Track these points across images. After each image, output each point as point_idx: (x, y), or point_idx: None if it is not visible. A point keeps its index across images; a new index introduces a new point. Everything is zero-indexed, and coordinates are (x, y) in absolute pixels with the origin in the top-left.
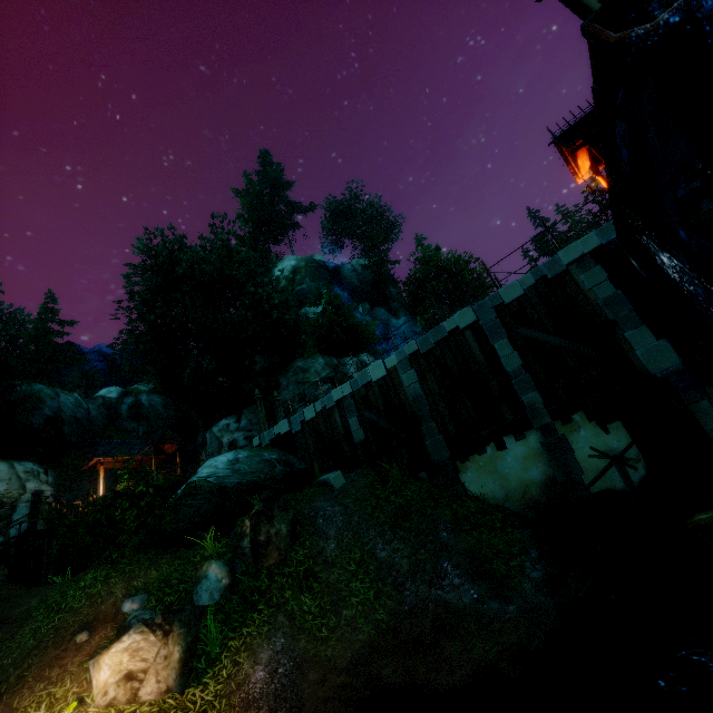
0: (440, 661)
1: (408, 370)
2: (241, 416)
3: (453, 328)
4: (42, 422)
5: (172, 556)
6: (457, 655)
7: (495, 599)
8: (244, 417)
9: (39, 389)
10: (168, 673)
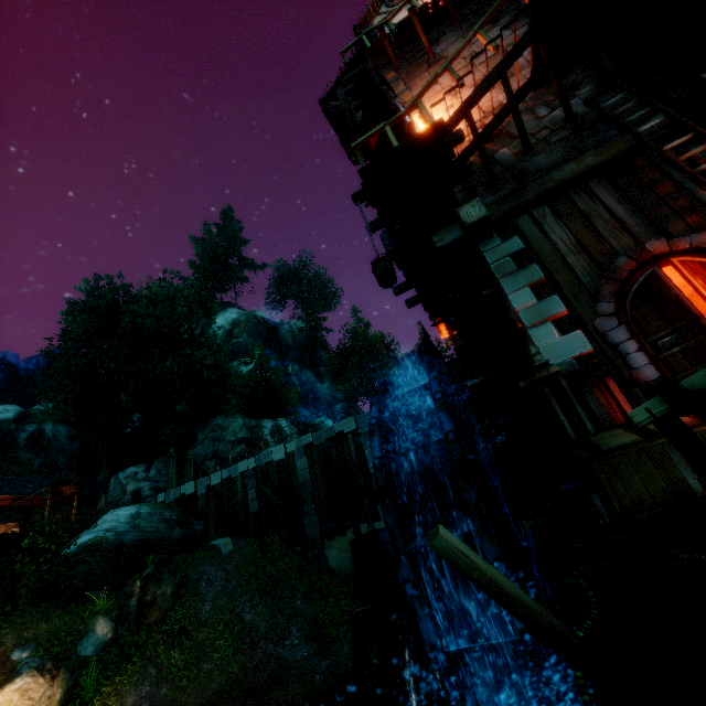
0: (266, 703)
1: (302, 457)
2: (151, 465)
3: (340, 430)
4: None
5: (63, 610)
6: (278, 698)
7: (318, 657)
8: (154, 467)
9: None
10: None
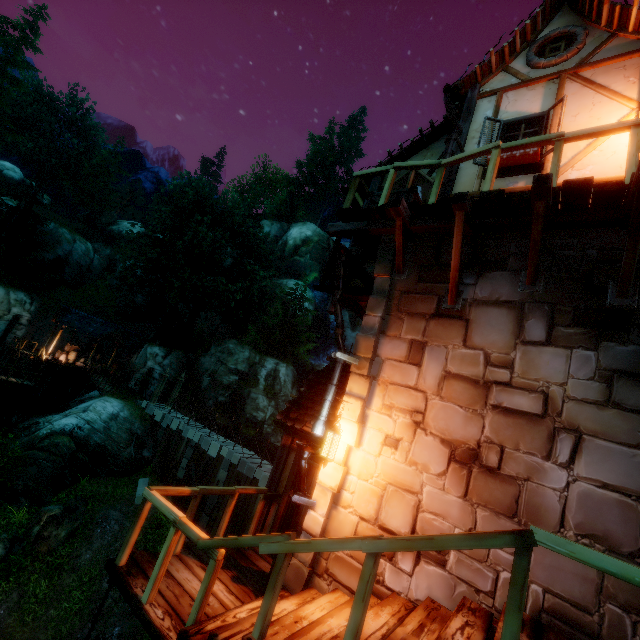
0: None
1: (225, 470)
2: (169, 355)
3: (258, 478)
4: (52, 259)
5: None
6: None
7: None
8: (170, 358)
9: (63, 232)
10: None
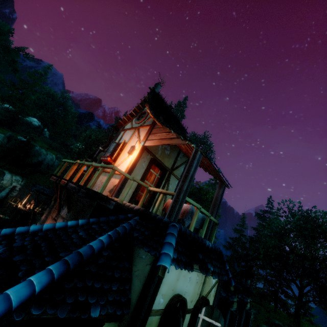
0: None
1: None
2: None
3: None
4: (36, 162)
5: None
6: None
7: None
8: None
9: (42, 151)
10: None
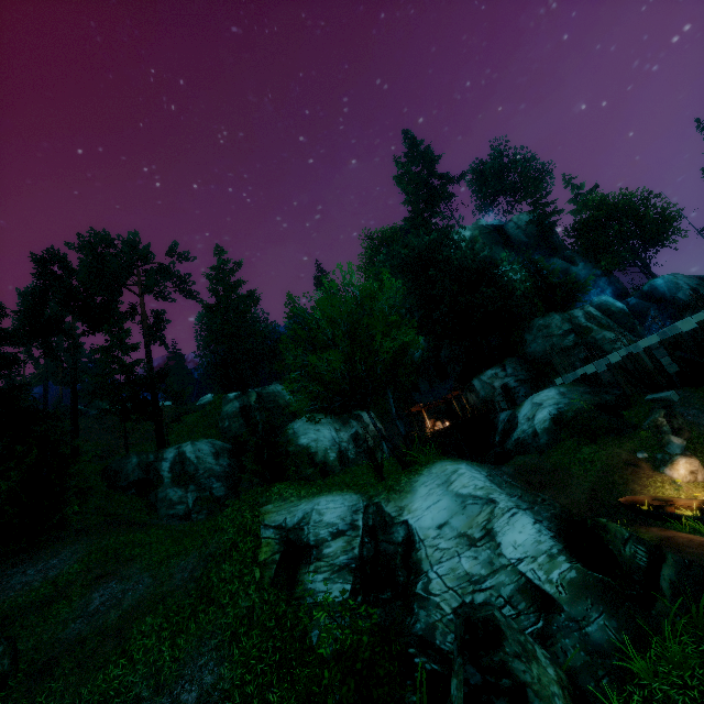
0: None
1: None
2: (504, 366)
3: None
4: None
5: (626, 438)
6: None
7: None
8: (508, 367)
9: None
10: (703, 472)
